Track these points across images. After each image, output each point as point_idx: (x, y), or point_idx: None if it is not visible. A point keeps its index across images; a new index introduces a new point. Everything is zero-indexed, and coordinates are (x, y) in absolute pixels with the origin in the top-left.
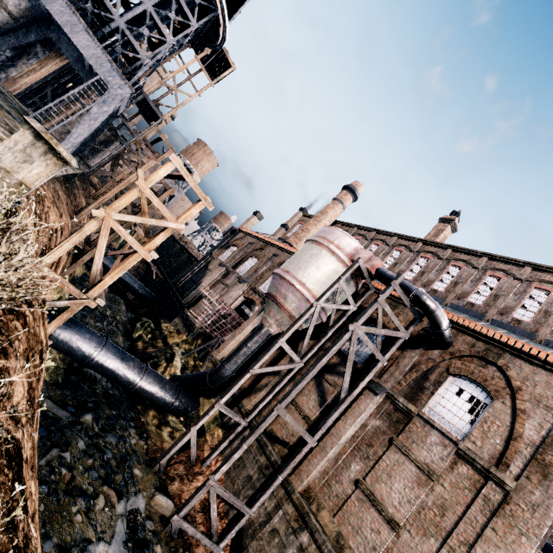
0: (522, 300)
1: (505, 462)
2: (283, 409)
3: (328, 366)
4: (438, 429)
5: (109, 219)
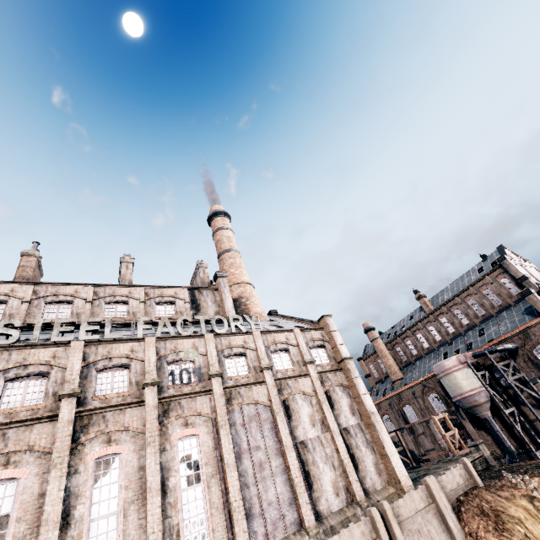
0: (488, 298)
1: None
2: None
3: (514, 396)
4: None
5: (459, 454)
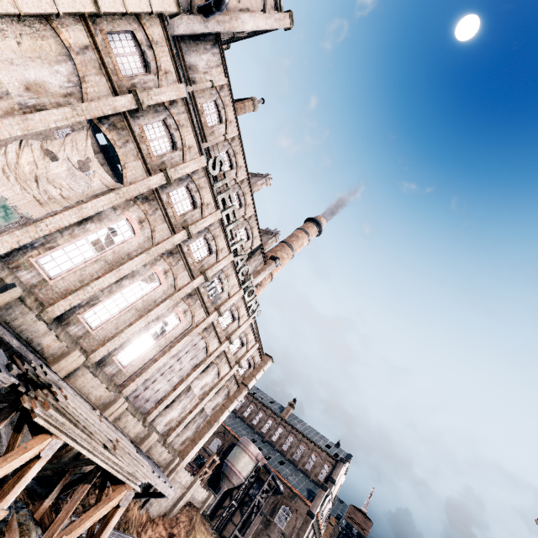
0: (309, 459)
1: (291, 535)
2: (236, 530)
3: (245, 502)
4: (278, 526)
5: None
